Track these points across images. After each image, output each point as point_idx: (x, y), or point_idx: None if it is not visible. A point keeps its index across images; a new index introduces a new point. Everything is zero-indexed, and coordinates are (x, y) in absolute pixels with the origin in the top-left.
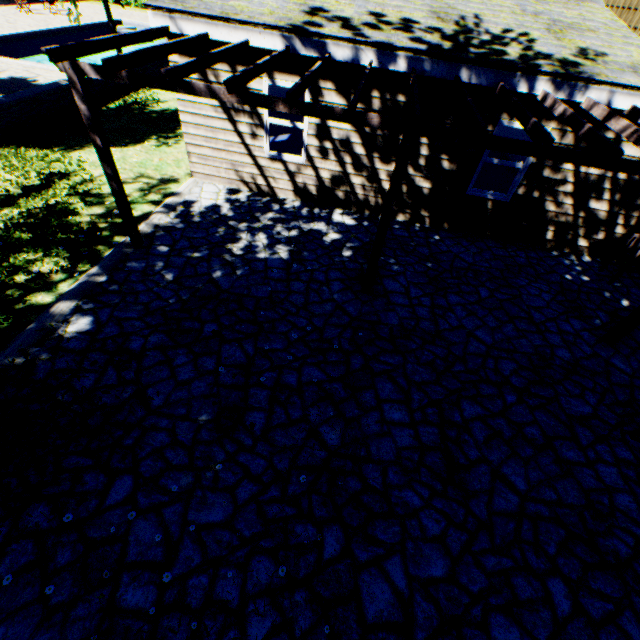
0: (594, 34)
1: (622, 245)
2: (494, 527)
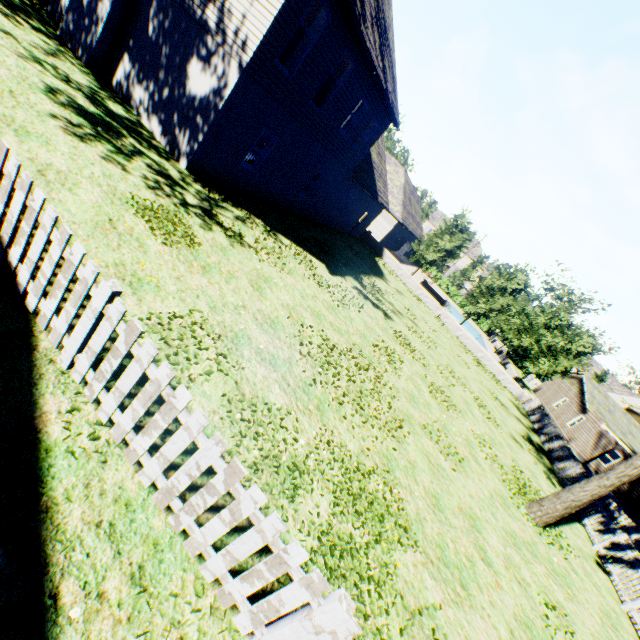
0: None
1: None
2: None
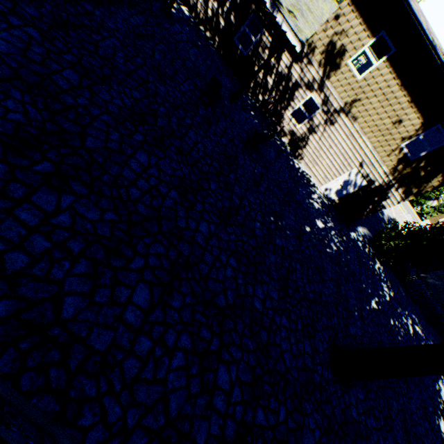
0: (306, 23)
1: (267, 99)
2: (138, 46)
